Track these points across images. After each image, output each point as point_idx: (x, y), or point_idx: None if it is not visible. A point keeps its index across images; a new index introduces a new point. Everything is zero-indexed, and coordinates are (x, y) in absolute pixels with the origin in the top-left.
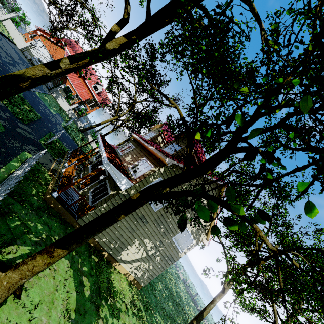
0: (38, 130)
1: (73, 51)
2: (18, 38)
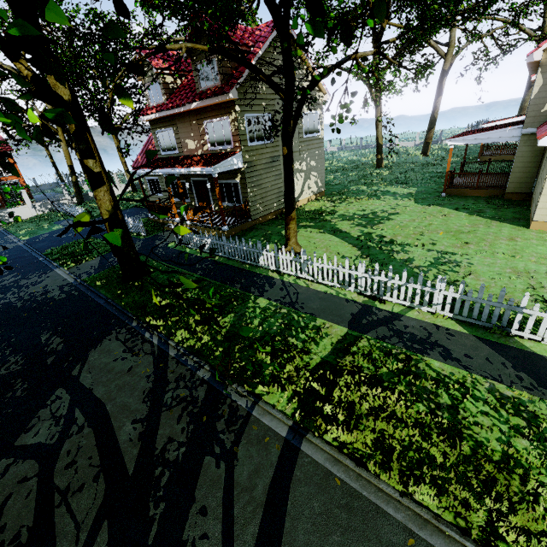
0: None
1: None
2: None
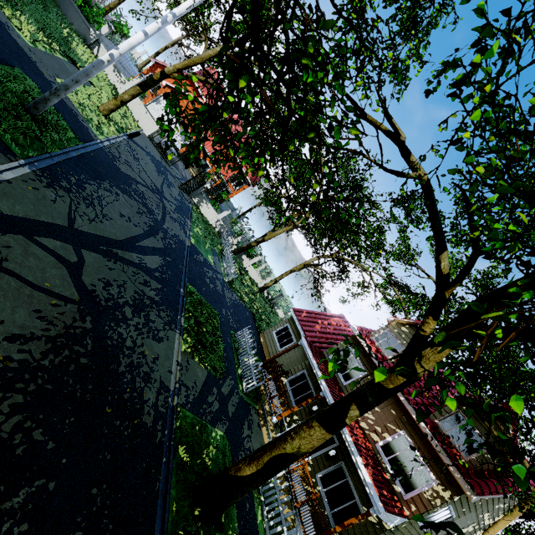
0: (229, 360)
1: (209, 92)
2: (145, 119)
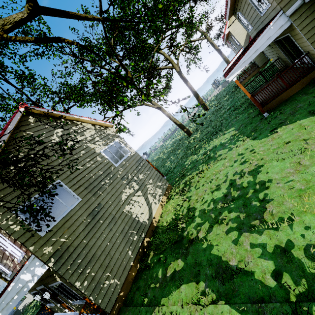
0: None
1: None
2: None
